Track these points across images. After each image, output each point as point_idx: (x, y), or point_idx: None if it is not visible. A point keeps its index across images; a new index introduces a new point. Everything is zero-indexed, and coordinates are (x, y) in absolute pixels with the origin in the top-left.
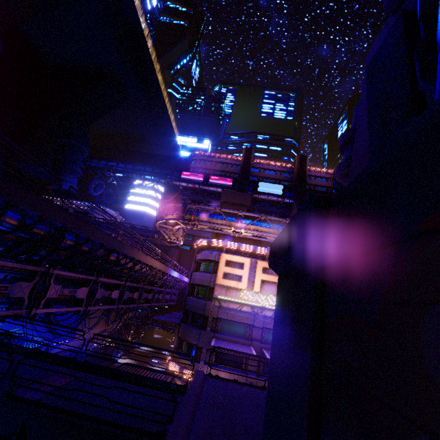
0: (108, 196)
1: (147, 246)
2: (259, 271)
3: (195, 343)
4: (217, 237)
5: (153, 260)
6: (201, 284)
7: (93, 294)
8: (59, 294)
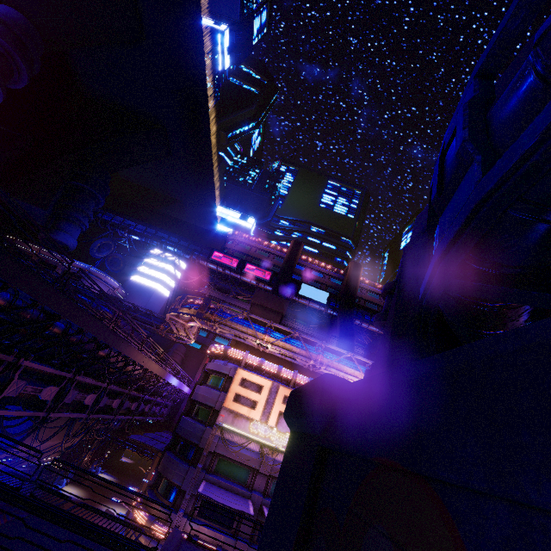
0: (113, 262)
1: (149, 343)
2: (279, 400)
3: (178, 483)
4: (238, 345)
5: (151, 361)
6: (204, 402)
7: (62, 396)
8: (20, 392)
